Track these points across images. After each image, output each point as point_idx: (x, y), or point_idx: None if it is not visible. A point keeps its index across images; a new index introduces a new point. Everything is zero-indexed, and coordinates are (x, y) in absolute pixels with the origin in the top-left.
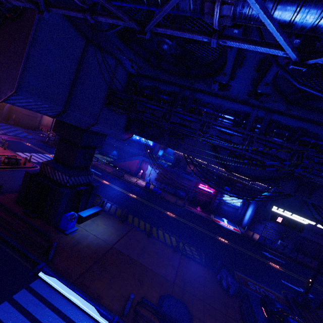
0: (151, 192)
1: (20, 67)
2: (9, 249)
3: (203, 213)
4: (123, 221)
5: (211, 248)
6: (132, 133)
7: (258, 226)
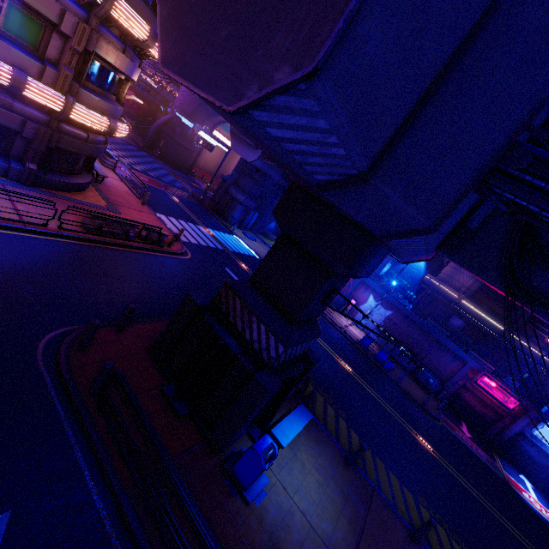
0: (373, 360)
1: None
2: (124, 548)
3: (479, 449)
4: (351, 463)
5: None
6: (460, 263)
7: None
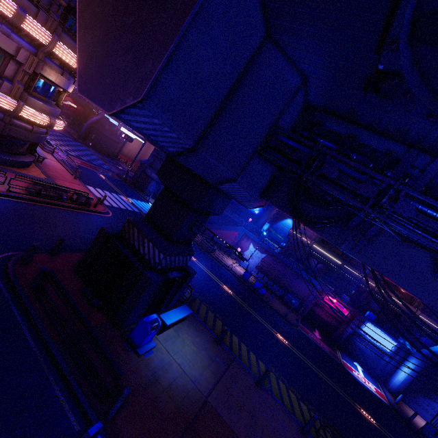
0: (251, 288)
1: (163, 56)
2: (51, 371)
3: (325, 346)
4: (219, 342)
5: (354, 432)
6: (273, 204)
7: (420, 400)
